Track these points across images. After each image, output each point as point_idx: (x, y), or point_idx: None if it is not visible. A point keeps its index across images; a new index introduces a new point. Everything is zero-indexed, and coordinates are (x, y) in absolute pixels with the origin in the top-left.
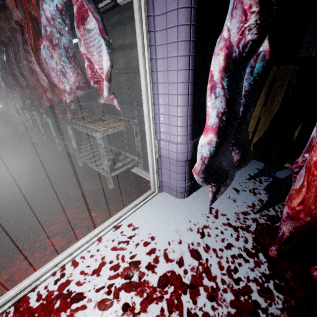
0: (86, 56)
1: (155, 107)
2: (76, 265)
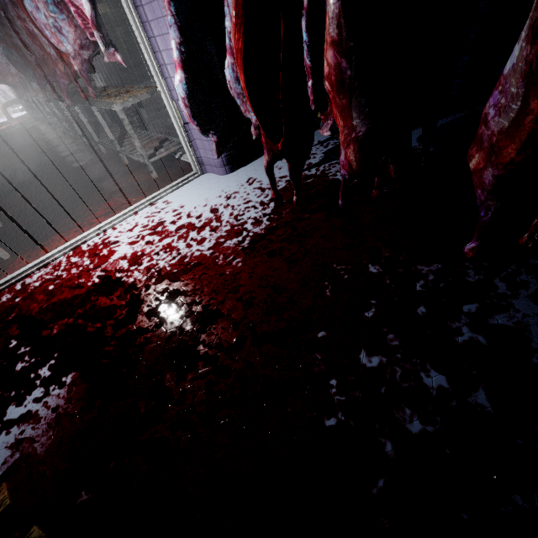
0: (69, 1)
1: (157, 56)
2: (115, 229)
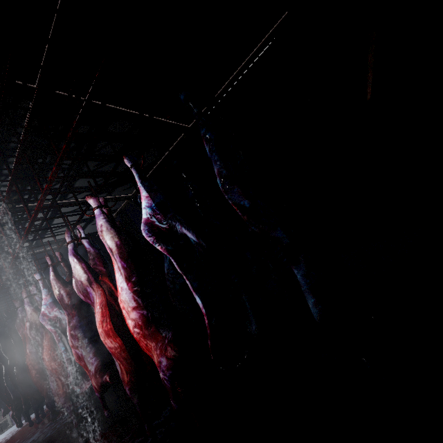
0: None
1: None
2: None
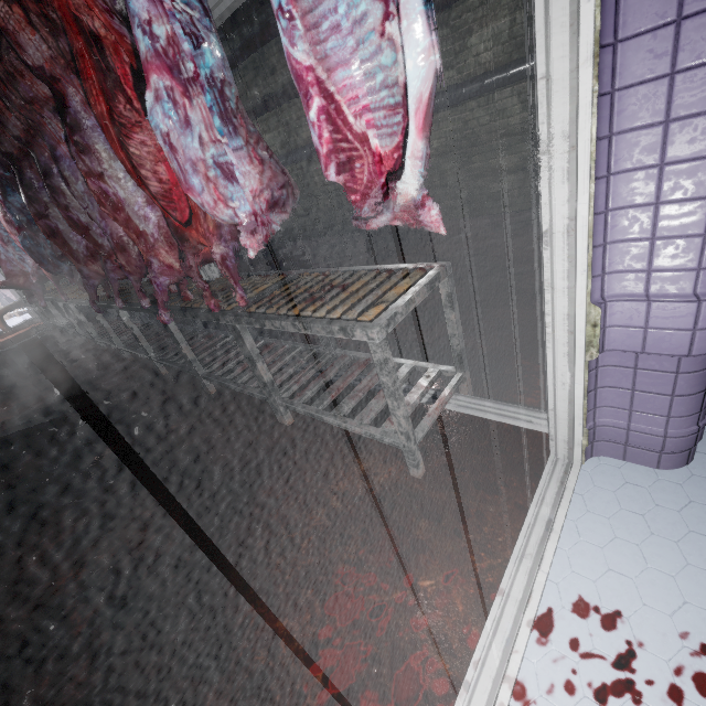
0: (315, 78)
1: (596, 188)
2: None
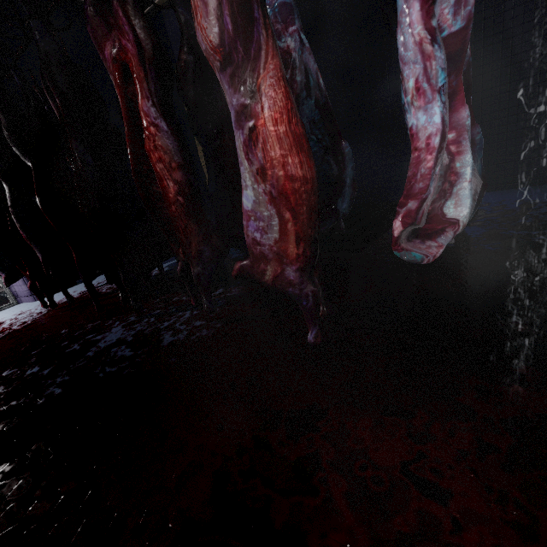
0: None
1: None
2: None
